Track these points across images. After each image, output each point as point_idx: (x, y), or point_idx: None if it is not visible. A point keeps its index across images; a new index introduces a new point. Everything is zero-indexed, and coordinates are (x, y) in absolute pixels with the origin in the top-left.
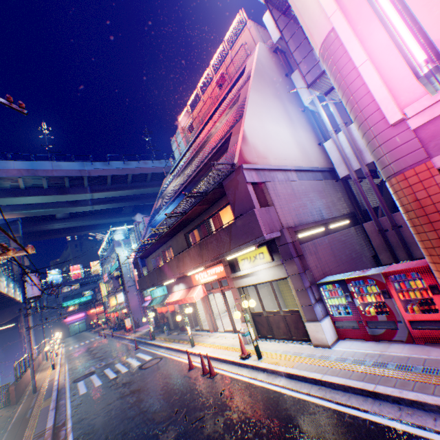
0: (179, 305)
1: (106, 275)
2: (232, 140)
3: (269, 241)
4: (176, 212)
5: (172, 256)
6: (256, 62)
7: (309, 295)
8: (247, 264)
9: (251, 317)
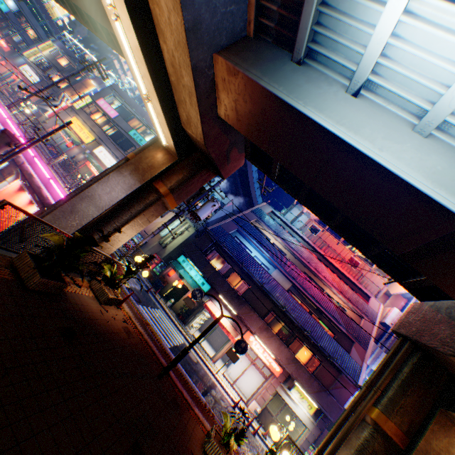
0: (201, 308)
1: (113, 111)
2: (354, 351)
3: (319, 409)
4: (293, 306)
5: (236, 281)
6: (378, 320)
7: (308, 447)
8: (297, 396)
9: (263, 406)
